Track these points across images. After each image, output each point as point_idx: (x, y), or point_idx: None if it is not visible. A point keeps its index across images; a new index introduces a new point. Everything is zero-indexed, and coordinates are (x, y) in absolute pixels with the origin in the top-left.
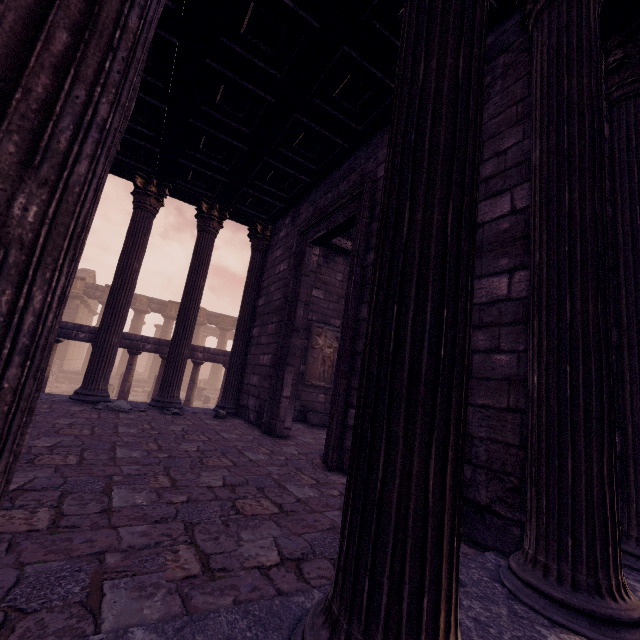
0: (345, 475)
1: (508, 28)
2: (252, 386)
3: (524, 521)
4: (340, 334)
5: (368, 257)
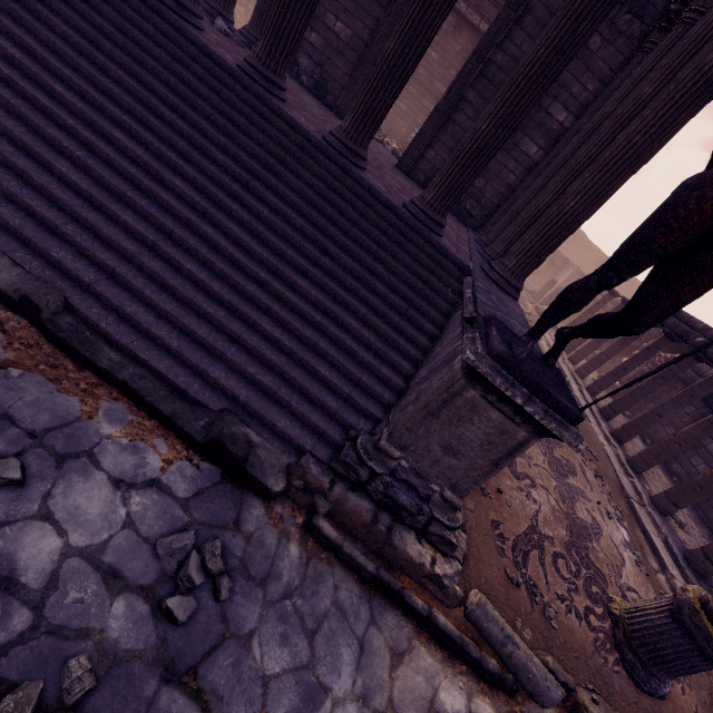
0: (412, 181)
1: (656, 7)
2: (308, 43)
3: (482, 223)
4: (445, 94)
5: (497, 55)
